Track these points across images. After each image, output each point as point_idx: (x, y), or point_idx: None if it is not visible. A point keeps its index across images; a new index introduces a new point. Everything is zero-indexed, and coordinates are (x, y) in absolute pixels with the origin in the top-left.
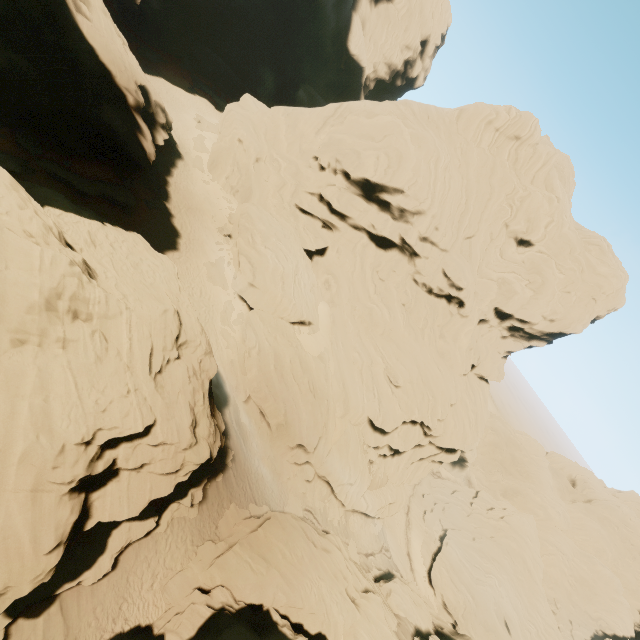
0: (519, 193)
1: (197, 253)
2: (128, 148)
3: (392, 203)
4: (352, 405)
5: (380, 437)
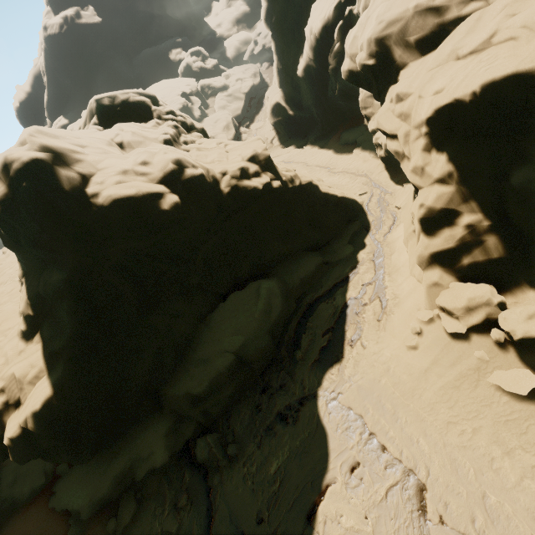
0: None
1: None
2: None
3: None
4: None
5: None
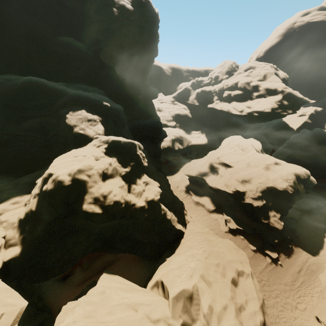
0: None
1: None
2: None
3: None
4: None
5: None
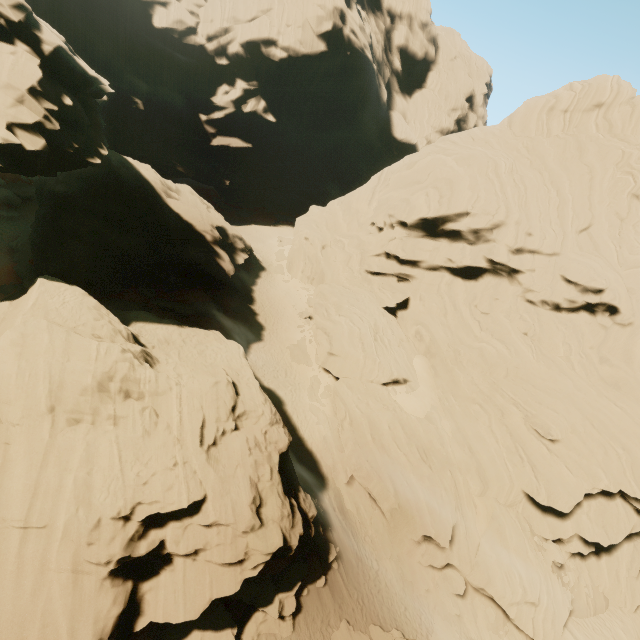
0: (634, 155)
1: (280, 339)
2: (209, 271)
3: (461, 229)
4: (490, 475)
5: (557, 522)
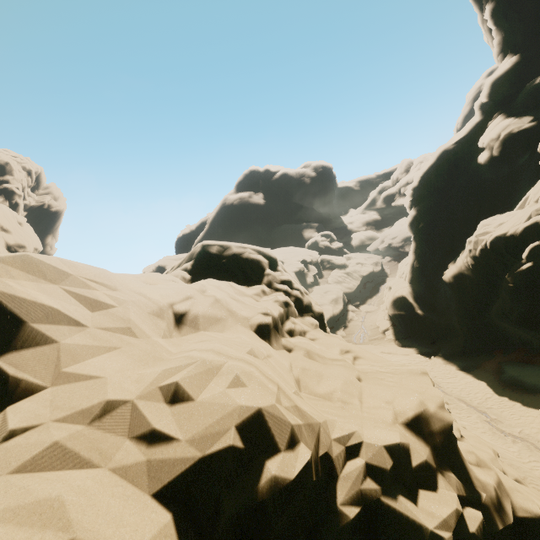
0: None
1: None
2: None
3: None
4: None
5: None
